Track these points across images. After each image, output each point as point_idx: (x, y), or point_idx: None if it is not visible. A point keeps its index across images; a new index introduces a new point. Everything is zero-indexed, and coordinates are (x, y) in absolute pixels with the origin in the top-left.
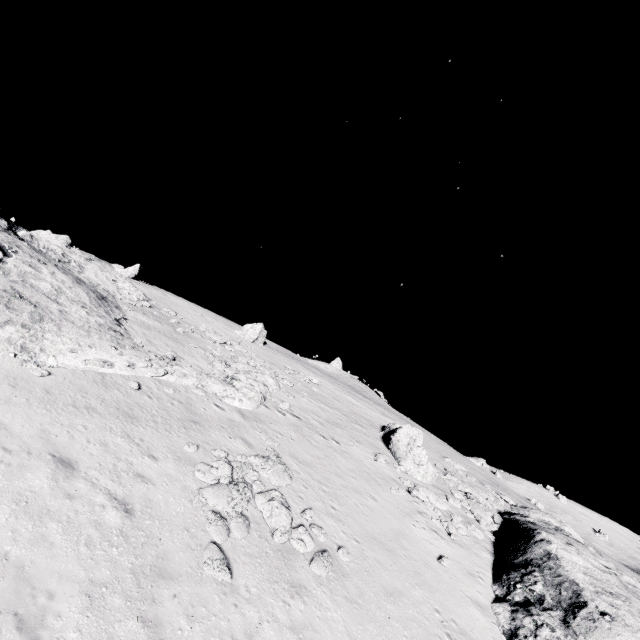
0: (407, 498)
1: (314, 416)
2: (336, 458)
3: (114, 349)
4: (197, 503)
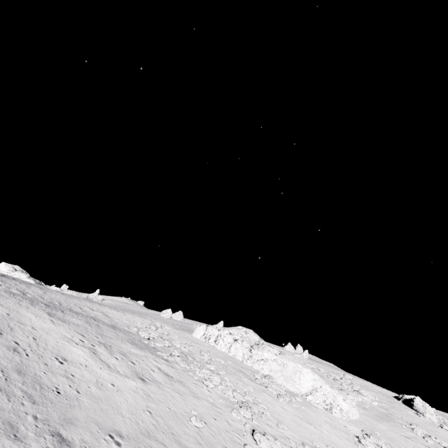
0: (443, 430)
1: (384, 400)
2: (414, 419)
3: (344, 393)
4: (430, 442)
